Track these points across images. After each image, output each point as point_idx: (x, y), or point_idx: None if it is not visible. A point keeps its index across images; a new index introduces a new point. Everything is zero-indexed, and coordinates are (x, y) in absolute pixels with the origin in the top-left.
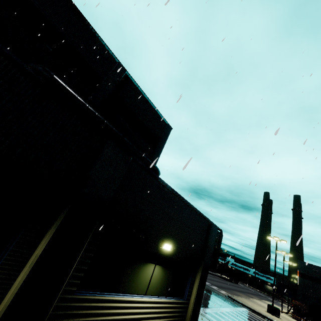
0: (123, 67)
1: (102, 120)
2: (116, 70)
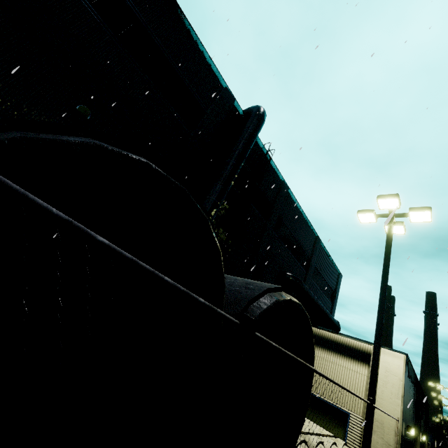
0: (319, 239)
1: (318, 301)
2: (316, 245)
